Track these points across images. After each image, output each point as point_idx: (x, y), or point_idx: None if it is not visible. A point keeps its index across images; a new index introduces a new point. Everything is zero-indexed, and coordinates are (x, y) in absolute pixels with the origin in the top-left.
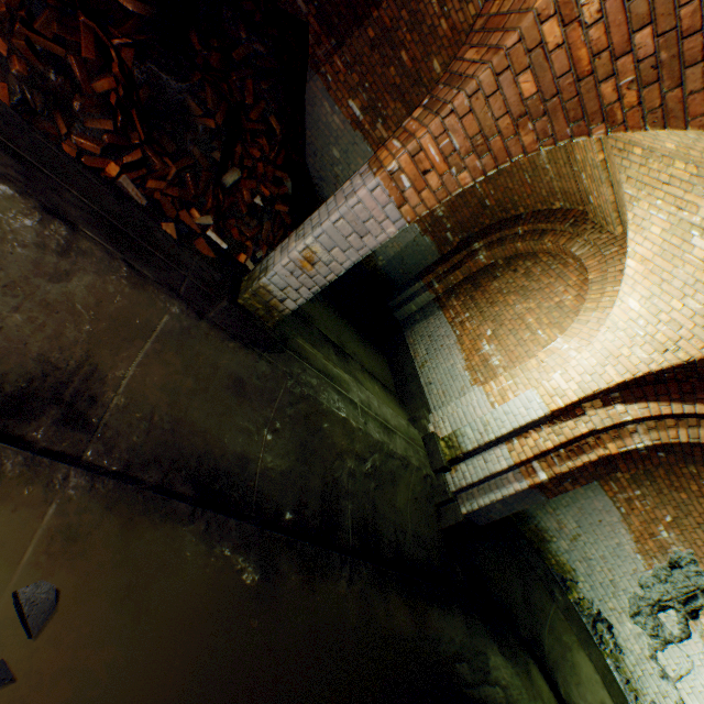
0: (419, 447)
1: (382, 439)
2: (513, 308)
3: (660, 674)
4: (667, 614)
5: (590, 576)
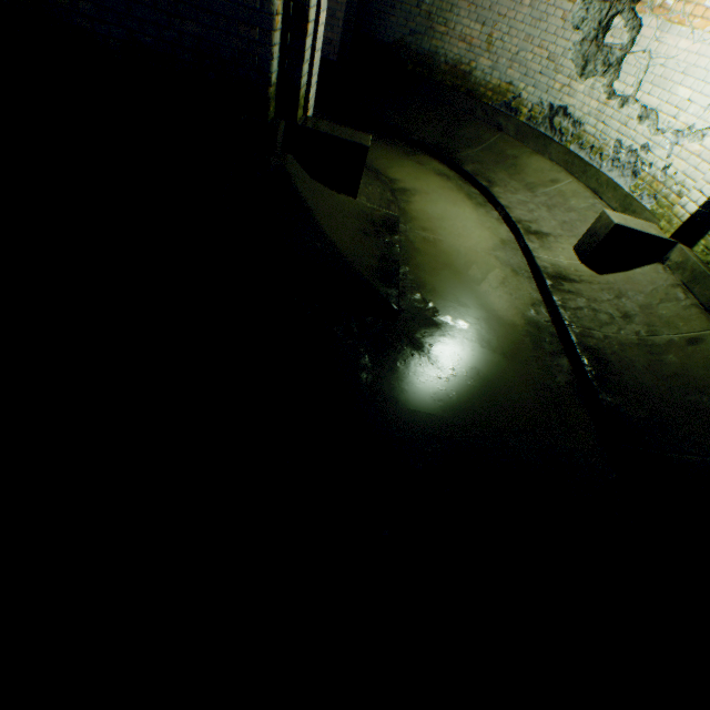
0: None
1: None
2: None
3: (620, 106)
4: (612, 30)
5: (528, 76)
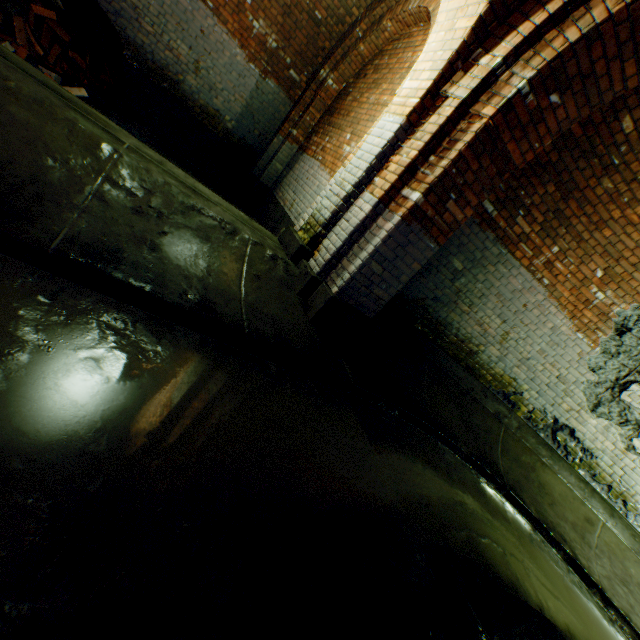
0: (269, 239)
1: (174, 185)
2: (367, 102)
3: None
4: (631, 392)
5: (534, 381)
